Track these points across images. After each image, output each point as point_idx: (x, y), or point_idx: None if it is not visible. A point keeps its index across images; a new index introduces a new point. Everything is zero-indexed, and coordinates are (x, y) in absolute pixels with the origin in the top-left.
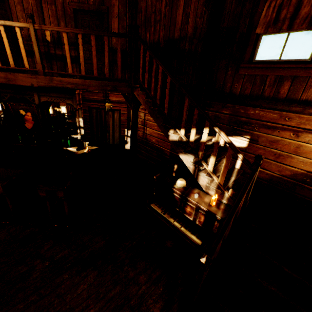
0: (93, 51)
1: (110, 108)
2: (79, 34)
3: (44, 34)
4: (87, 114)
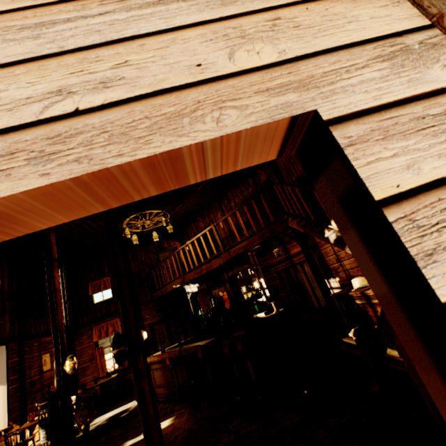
0: (248, 215)
1: (279, 253)
2: (236, 211)
3: (230, 231)
4: (278, 280)
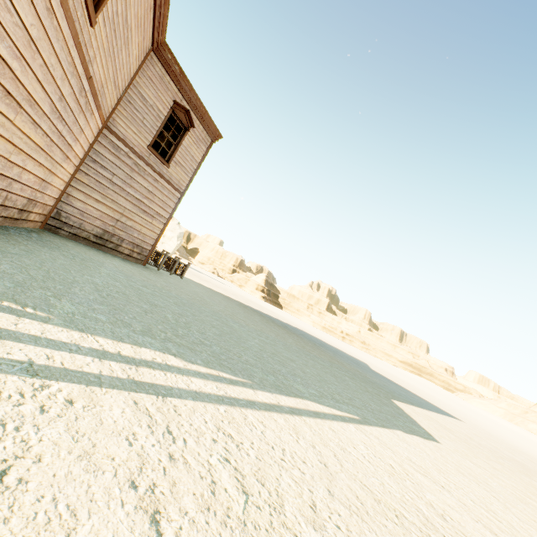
0: None
1: None
2: None
3: None
4: None
